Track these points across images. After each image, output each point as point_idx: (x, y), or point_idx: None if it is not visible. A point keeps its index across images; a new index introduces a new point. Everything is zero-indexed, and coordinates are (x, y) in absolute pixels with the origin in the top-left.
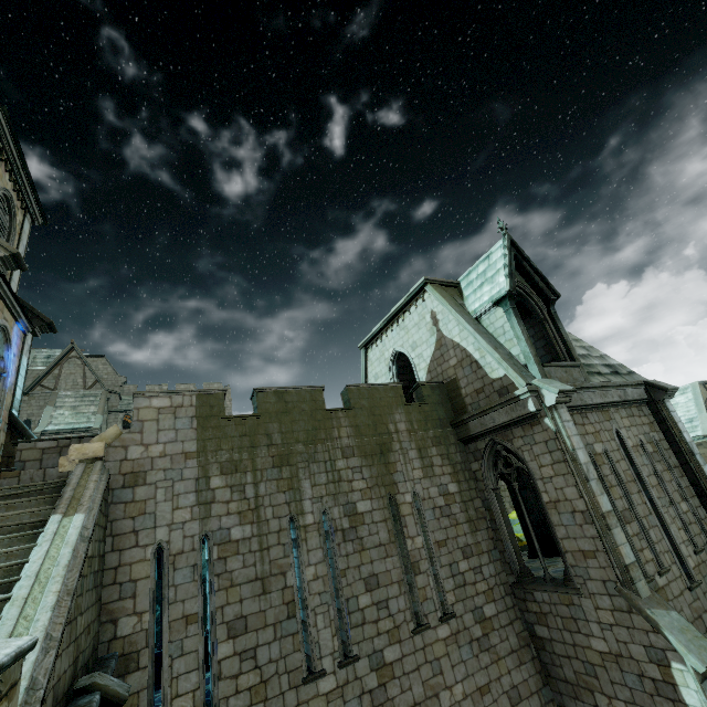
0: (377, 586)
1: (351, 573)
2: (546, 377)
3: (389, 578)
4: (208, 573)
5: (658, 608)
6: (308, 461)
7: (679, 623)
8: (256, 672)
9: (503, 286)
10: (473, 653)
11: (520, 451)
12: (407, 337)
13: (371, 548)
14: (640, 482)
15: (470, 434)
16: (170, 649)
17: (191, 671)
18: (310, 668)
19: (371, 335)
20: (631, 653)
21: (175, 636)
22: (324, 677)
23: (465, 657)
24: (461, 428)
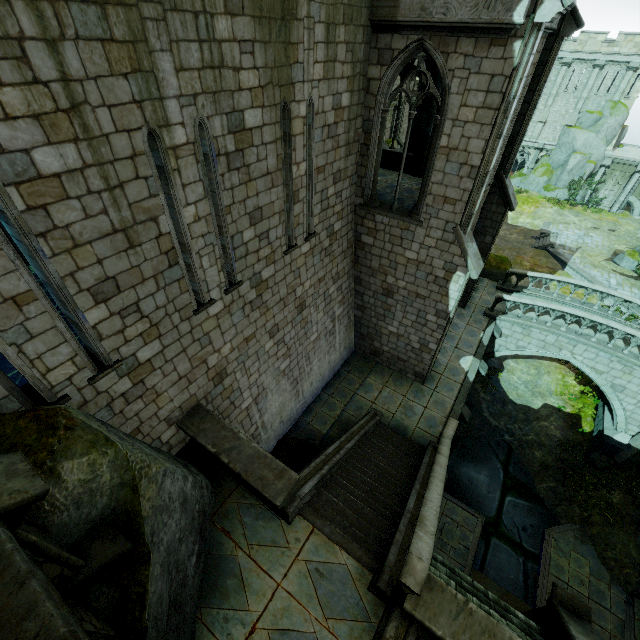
0: (260, 219)
1: (237, 210)
2: None
3: (272, 210)
4: (15, 233)
5: (470, 242)
6: (162, 3)
7: (475, 251)
8: (144, 321)
9: None
10: (321, 259)
11: (451, 75)
12: None
13: (258, 178)
14: None
15: (395, 19)
16: (6, 338)
17: (57, 346)
18: (197, 300)
19: None
20: (432, 263)
21: (5, 325)
22: (213, 305)
23: (316, 263)
24: None
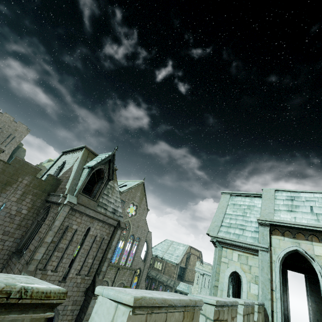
0: None
1: None
2: (77, 196)
3: None
4: None
5: (29, 274)
6: None
7: None
8: None
9: (94, 164)
10: None
11: (50, 212)
12: (70, 159)
13: None
14: (82, 245)
15: (47, 199)
16: None
17: None
18: None
19: (66, 150)
20: None
21: None
22: None
23: None
24: (49, 196)
